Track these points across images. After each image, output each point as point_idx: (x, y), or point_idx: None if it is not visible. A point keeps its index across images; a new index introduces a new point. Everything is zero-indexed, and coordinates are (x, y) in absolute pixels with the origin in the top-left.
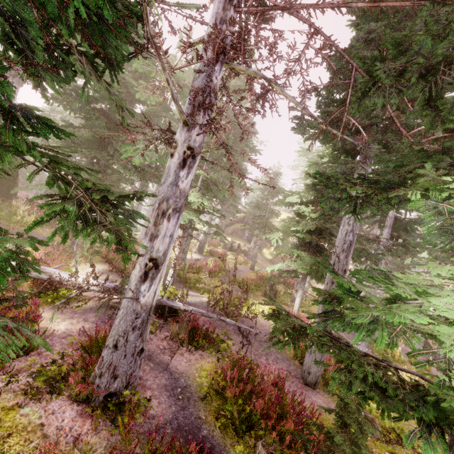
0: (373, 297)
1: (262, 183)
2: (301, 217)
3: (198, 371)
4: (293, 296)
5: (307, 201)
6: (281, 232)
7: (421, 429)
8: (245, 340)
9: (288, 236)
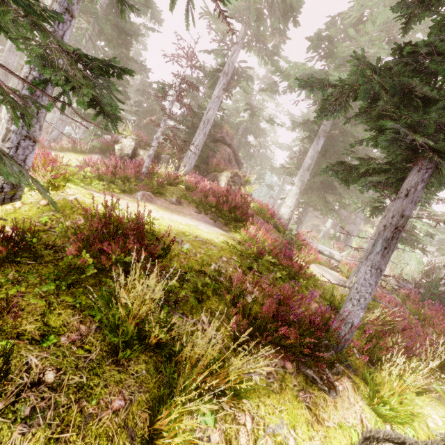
0: None
1: None
2: None
3: None
4: None
5: None
6: None
7: None
8: None
9: None
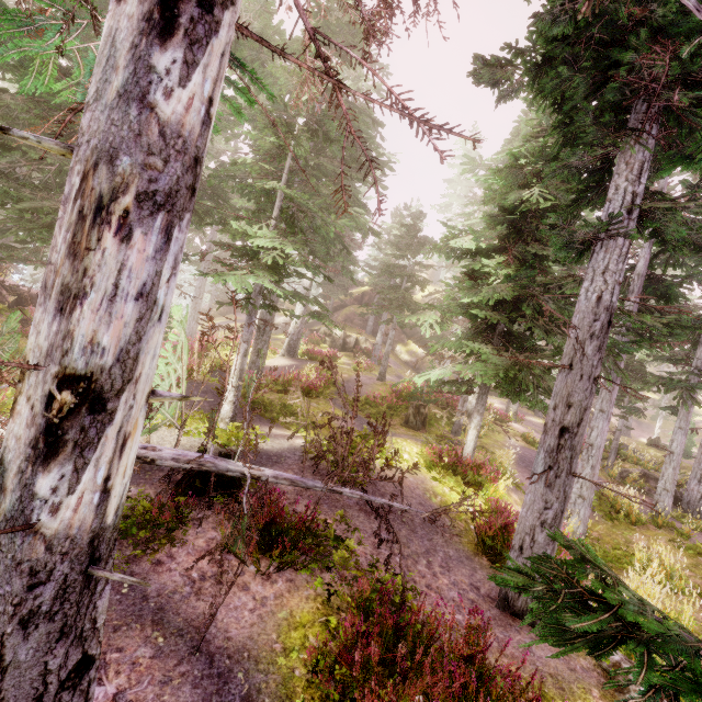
0: None
1: (440, 126)
2: (475, 280)
3: (281, 634)
4: (456, 424)
5: (488, 248)
6: (439, 310)
7: None
8: (382, 527)
9: (451, 317)
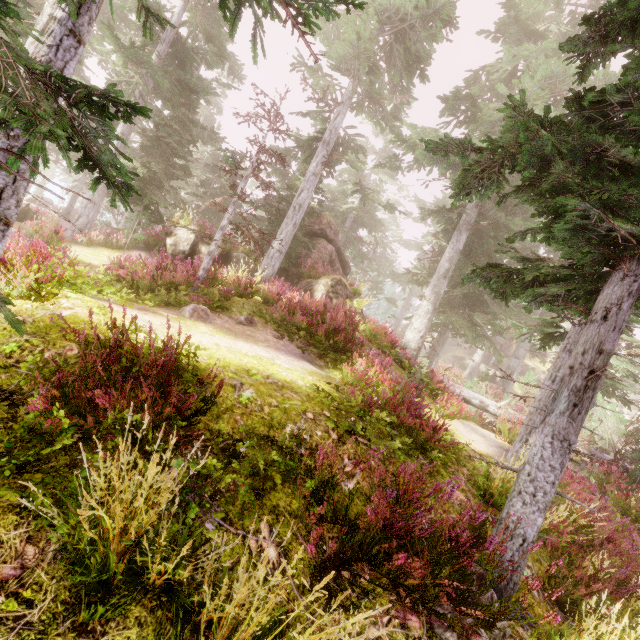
0: None
1: None
2: None
3: None
4: None
5: None
6: None
7: None
8: None
9: None
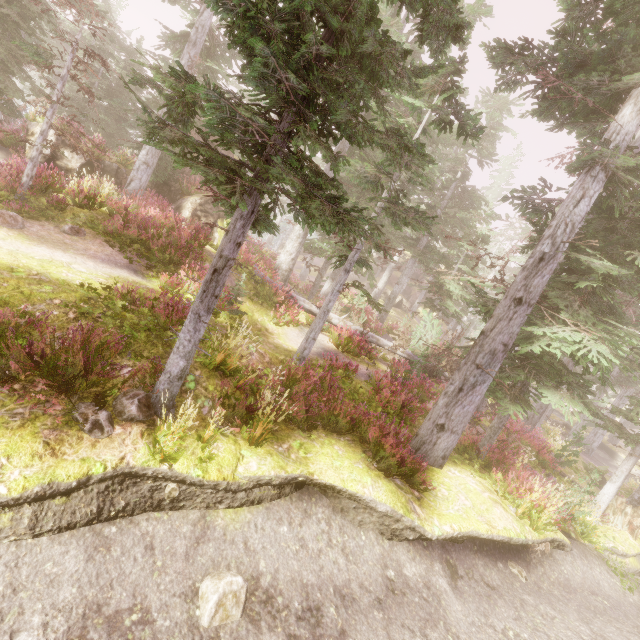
0: None
1: None
2: None
3: None
4: None
5: None
6: None
7: (628, 441)
8: None
9: None
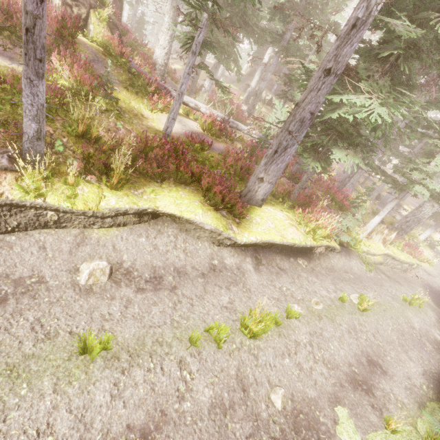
0: (414, 164)
1: None
2: None
3: None
4: None
5: None
6: None
7: (397, 189)
8: None
9: None
